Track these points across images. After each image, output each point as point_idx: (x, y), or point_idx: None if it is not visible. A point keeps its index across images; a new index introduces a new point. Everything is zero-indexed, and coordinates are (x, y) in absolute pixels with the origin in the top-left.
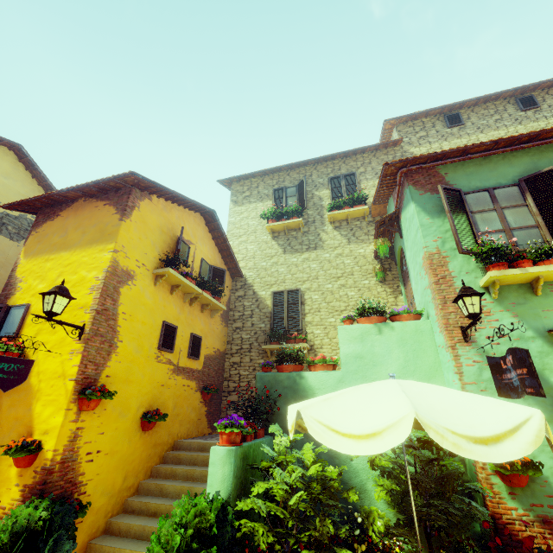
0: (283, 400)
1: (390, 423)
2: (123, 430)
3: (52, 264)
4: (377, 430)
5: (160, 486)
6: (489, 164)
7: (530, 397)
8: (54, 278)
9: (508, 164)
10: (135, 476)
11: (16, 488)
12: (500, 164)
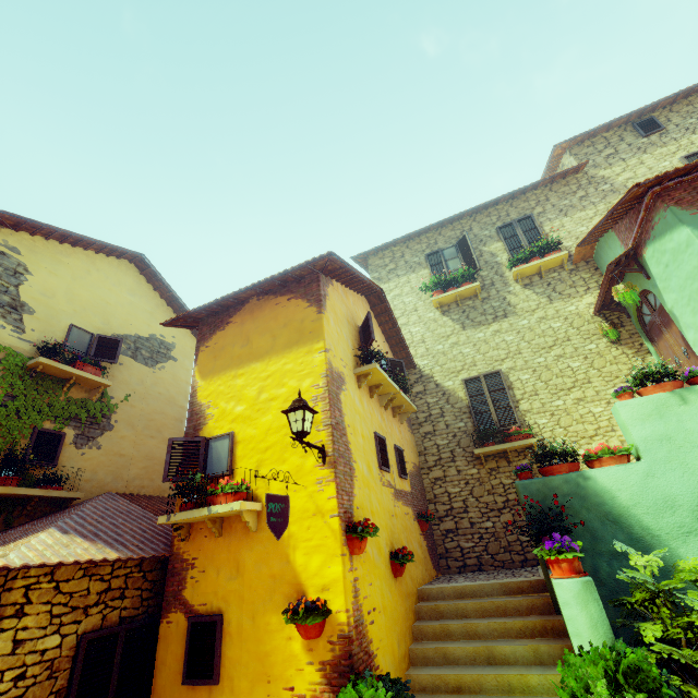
0: (570, 512)
1: None
2: (382, 578)
3: (244, 380)
4: None
5: (441, 650)
6: None
7: None
8: (254, 396)
9: None
10: (403, 640)
11: (311, 668)
12: None
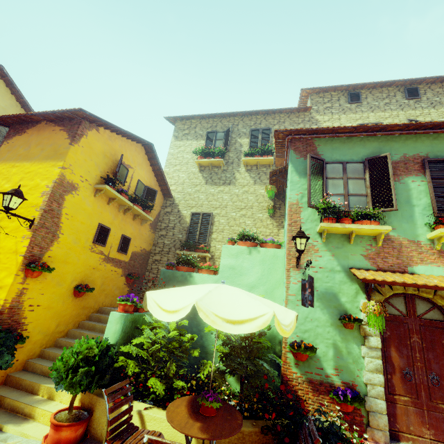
0: None
1: (184, 306)
2: (59, 294)
3: (16, 170)
4: (178, 309)
5: (82, 333)
6: (350, 143)
7: (325, 309)
8: (16, 181)
9: (362, 145)
10: (65, 325)
11: None
12: (357, 145)
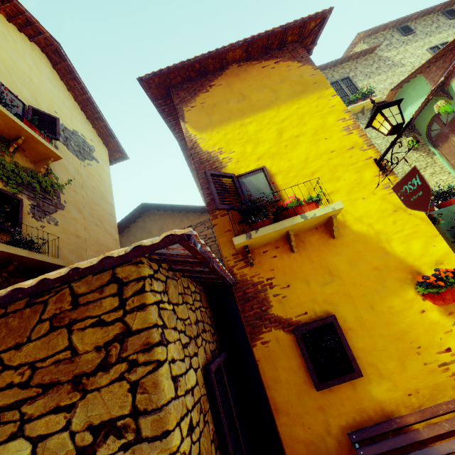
0: None
1: None
2: None
3: (256, 126)
4: None
5: None
6: None
7: None
8: (274, 136)
9: None
10: None
11: None
12: None
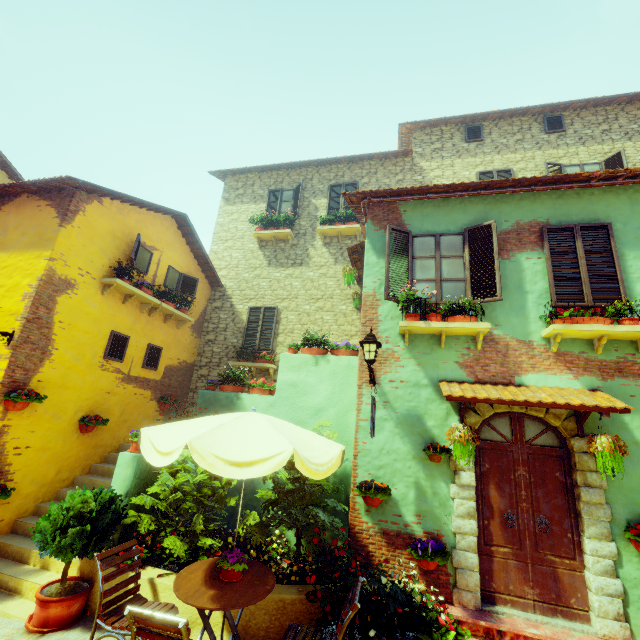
0: None
1: (178, 446)
2: (58, 431)
3: None
4: (172, 450)
5: (93, 481)
6: (446, 207)
7: (406, 437)
8: None
9: (463, 210)
10: (70, 471)
11: None
12: (456, 209)
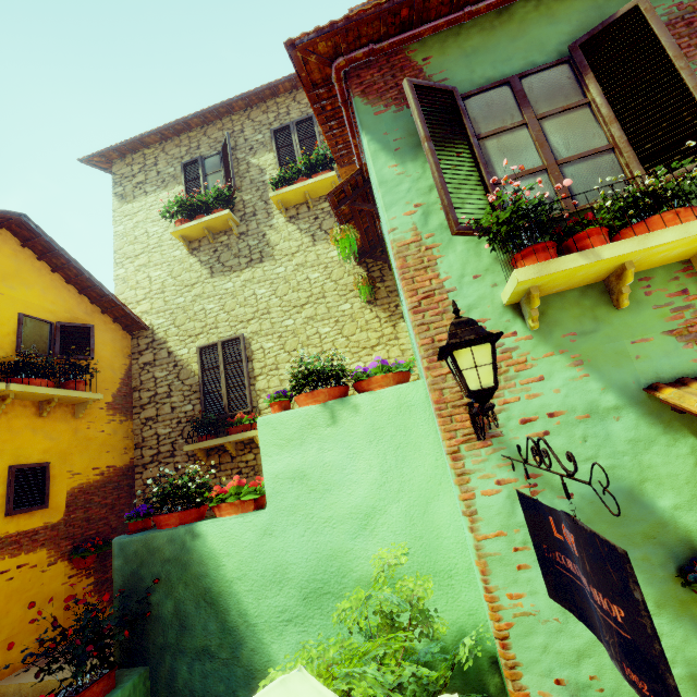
0: (164, 588)
1: None
2: None
3: None
4: None
5: None
6: (509, 24)
7: None
8: None
9: (547, 18)
10: None
11: None
12: (532, 21)
